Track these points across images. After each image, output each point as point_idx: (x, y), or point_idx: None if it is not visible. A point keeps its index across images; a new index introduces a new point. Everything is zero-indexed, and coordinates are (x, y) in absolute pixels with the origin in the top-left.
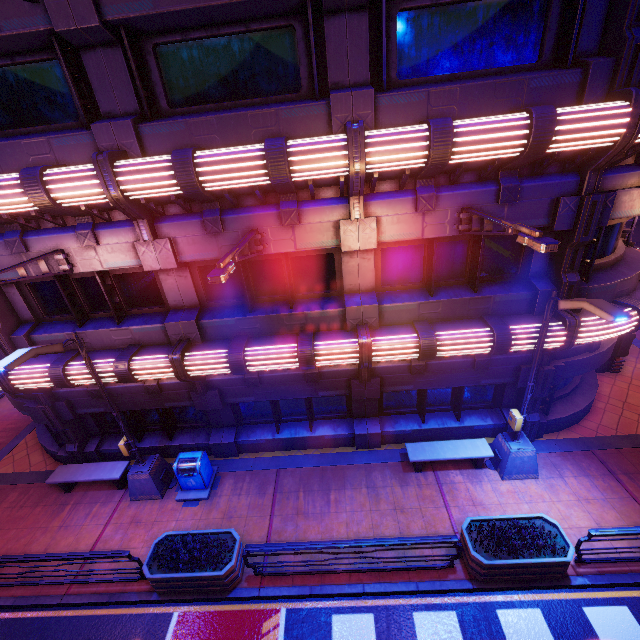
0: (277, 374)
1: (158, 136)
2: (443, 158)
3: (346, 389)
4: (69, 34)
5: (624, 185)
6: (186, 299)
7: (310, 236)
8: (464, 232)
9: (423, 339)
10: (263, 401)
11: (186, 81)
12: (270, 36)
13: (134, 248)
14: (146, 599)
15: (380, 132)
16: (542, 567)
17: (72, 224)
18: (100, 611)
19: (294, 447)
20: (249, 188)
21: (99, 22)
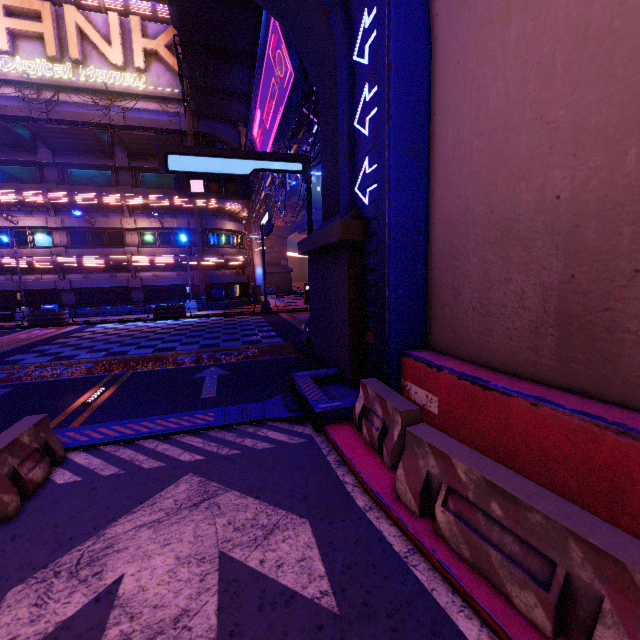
0: (98, 274)
1: (64, 189)
2: (147, 202)
3: (128, 283)
4: (43, 163)
5: (209, 219)
6: (63, 242)
7: (113, 223)
8: (161, 225)
9: (150, 256)
10: (91, 295)
11: (76, 178)
12: (104, 172)
13: (46, 220)
14: (23, 326)
15: (130, 195)
16: (174, 310)
17: (24, 210)
18: (1, 330)
19: (104, 314)
20: (92, 205)
21: (53, 162)
